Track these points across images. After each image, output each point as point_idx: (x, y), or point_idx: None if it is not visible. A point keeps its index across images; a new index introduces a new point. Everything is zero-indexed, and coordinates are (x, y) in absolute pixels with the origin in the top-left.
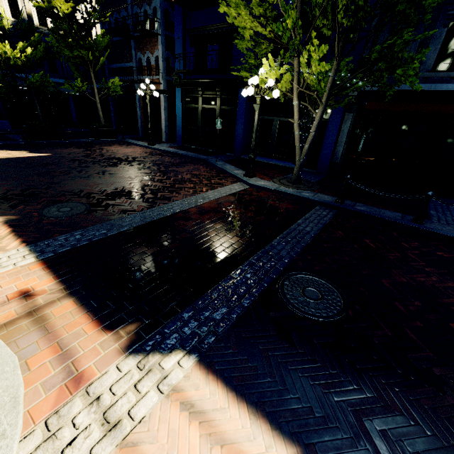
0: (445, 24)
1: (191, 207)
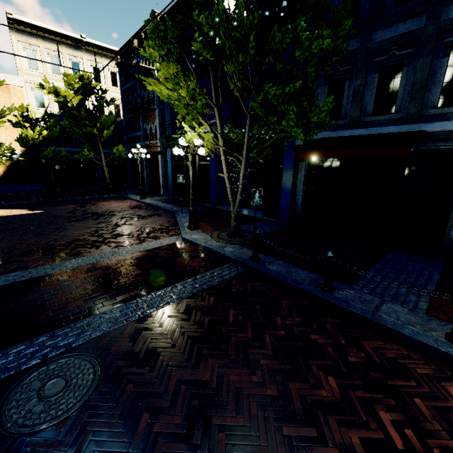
0: (375, 70)
1: (86, 264)
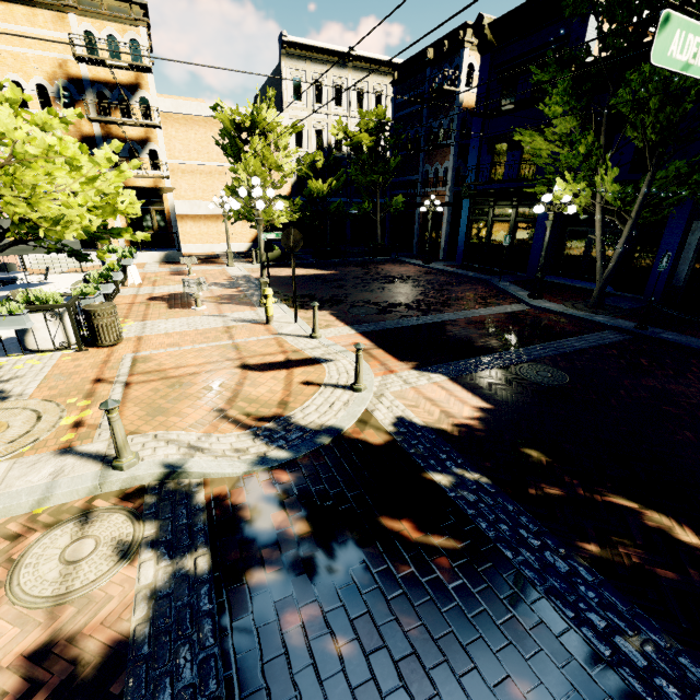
0: None
1: (460, 318)
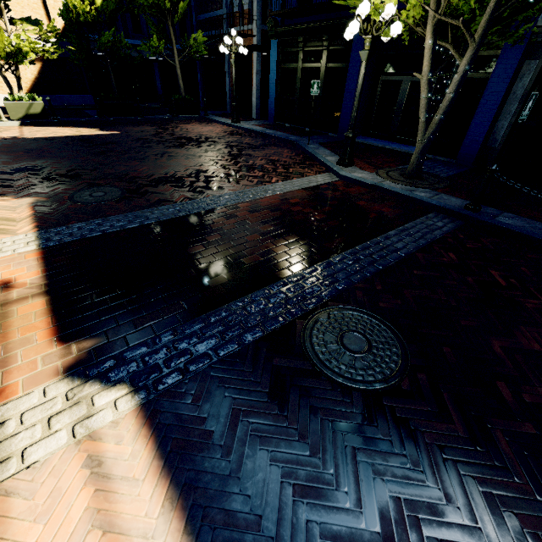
0: None
1: (243, 201)
